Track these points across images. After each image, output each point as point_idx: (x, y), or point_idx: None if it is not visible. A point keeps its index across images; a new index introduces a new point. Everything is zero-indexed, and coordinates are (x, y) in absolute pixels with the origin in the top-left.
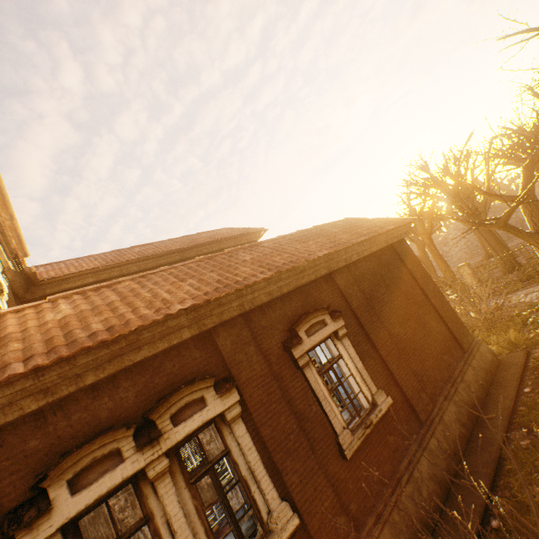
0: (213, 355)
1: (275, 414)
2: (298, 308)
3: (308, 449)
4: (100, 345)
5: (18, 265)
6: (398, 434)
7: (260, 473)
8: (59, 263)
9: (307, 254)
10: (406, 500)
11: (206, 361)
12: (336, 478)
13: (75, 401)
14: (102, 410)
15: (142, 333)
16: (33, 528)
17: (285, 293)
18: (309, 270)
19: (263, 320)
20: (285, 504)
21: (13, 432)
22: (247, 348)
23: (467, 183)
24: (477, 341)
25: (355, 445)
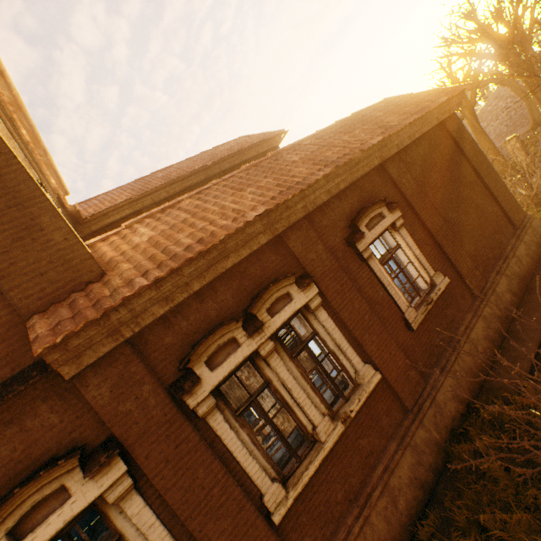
0: (287, 257)
1: (350, 301)
2: (354, 205)
3: (381, 325)
4: (198, 256)
5: (62, 205)
6: (454, 307)
7: (345, 346)
8: (91, 200)
9: (359, 144)
10: (464, 356)
11: (282, 263)
12: (405, 345)
13: (187, 306)
14: (210, 311)
15: (227, 242)
16: (192, 393)
17: (341, 190)
18: (363, 162)
19: (324, 220)
20: (368, 366)
21: (150, 333)
22: (315, 247)
23: (538, 22)
24: (529, 217)
25: (420, 319)
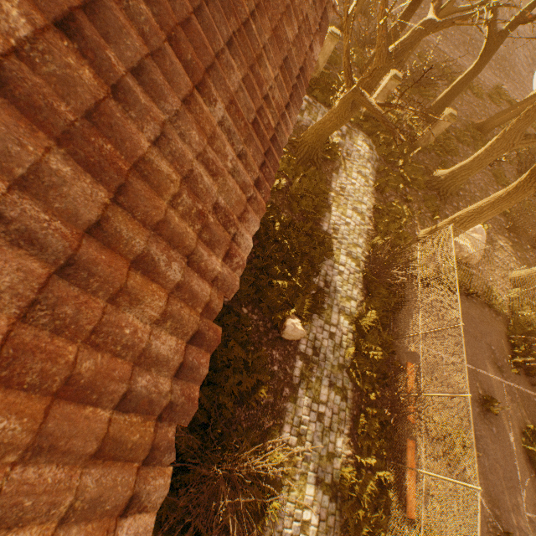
0: None
1: None
2: None
3: None
4: None
5: None
6: None
7: None
8: None
9: (225, 254)
10: None
11: None
12: None
13: None
14: None
15: None
16: None
17: None
18: None
19: None
20: None
21: None
22: None
23: None
24: None
25: None
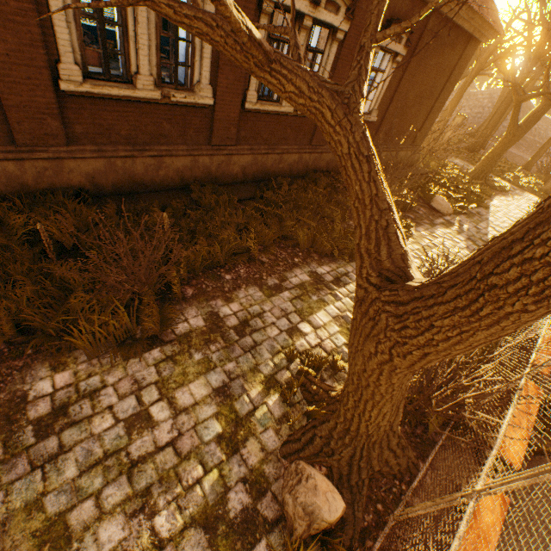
0: None
1: (347, 62)
2: (401, 12)
3: None
4: None
5: None
6: None
7: None
8: None
9: None
10: None
11: None
12: None
13: None
14: None
15: None
16: None
17: None
18: None
19: None
20: None
21: None
22: (369, 4)
23: None
24: (420, 148)
25: None
